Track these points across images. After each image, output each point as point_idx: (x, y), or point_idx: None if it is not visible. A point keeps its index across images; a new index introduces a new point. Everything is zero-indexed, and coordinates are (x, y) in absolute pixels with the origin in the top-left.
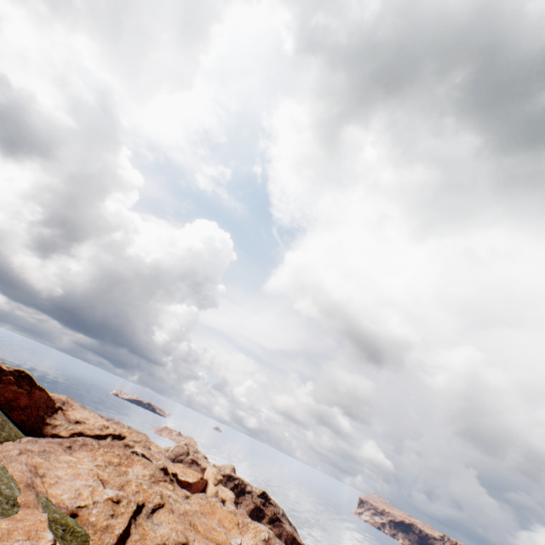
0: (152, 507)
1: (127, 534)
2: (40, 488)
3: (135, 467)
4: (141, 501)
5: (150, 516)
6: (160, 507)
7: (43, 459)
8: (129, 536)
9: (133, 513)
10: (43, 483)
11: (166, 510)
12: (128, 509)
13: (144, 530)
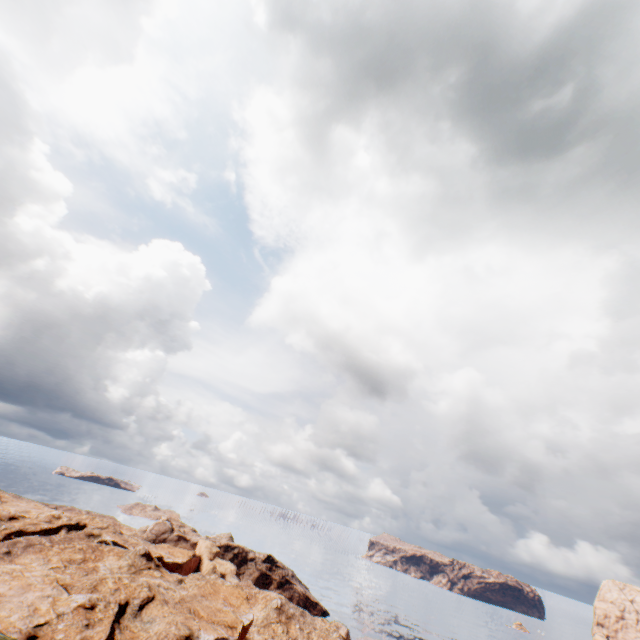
0: (140, 604)
1: None
2: None
3: (107, 560)
4: (124, 599)
5: (138, 614)
6: (150, 601)
7: None
8: None
9: (115, 617)
10: None
11: (158, 603)
12: (107, 613)
13: (132, 633)
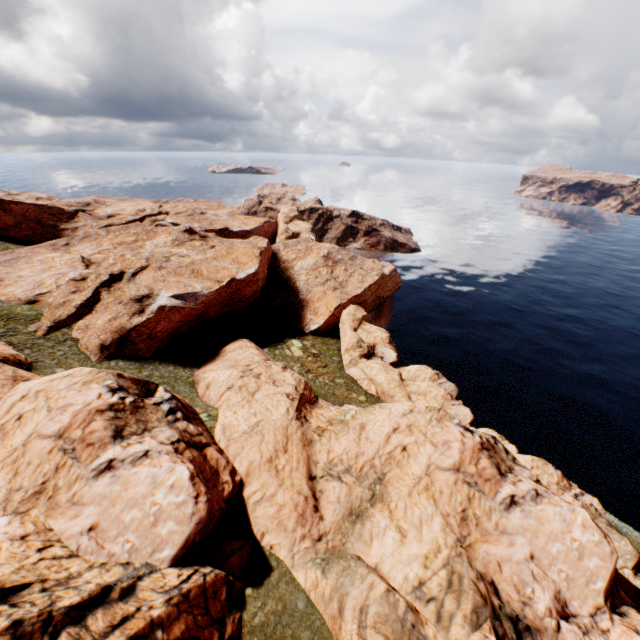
0: (133, 273)
1: (96, 302)
2: None
3: (157, 239)
4: (117, 271)
5: (132, 280)
6: (144, 270)
7: (2, 268)
8: (100, 302)
9: (101, 285)
10: None
11: (151, 270)
12: (95, 283)
13: (122, 293)
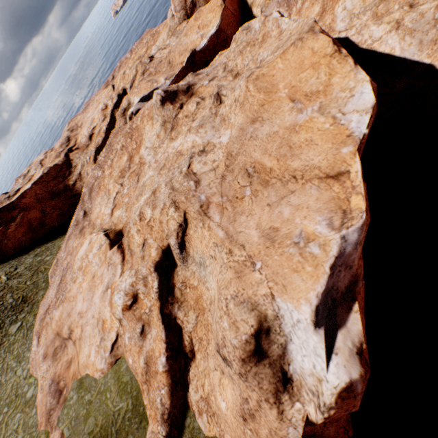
0: (177, 244)
1: (177, 335)
2: (74, 365)
3: (146, 138)
4: (157, 256)
5: (185, 257)
6: (186, 230)
7: (60, 307)
8: (182, 332)
9: (160, 300)
10: (75, 345)
11: (195, 224)
12: (151, 299)
13: (194, 292)
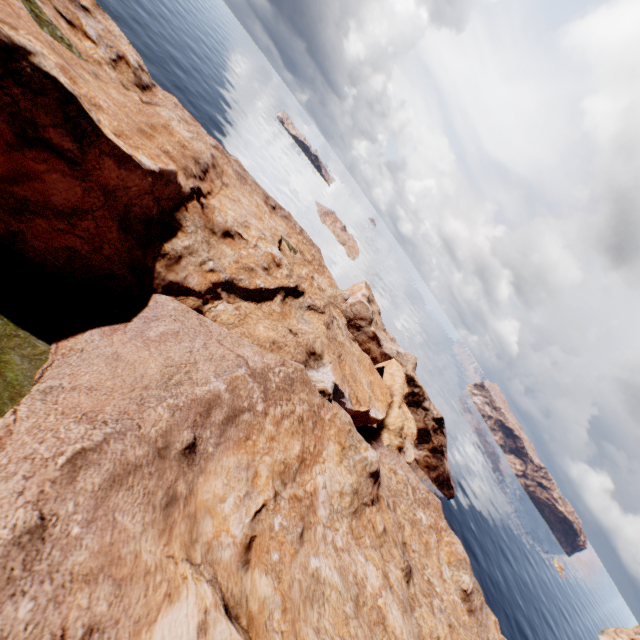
0: None
1: None
2: None
3: (326, 460)
4: None
5: None
6: None
7: None
8: None
9: None
10: None
11: None
12: None
13: None
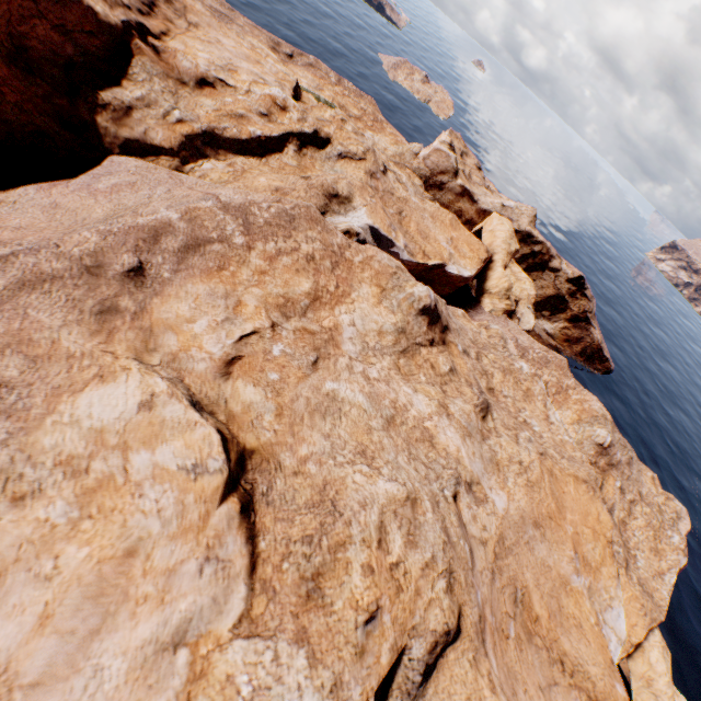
0: (424, 662)
1: None
2: None
3: (357, 302)
4: (387, 667)
5: (416, 695)
6: (447, 644)
7: None
8: None
9: None
10: None
11: (464, 647)
12: None
13: None
